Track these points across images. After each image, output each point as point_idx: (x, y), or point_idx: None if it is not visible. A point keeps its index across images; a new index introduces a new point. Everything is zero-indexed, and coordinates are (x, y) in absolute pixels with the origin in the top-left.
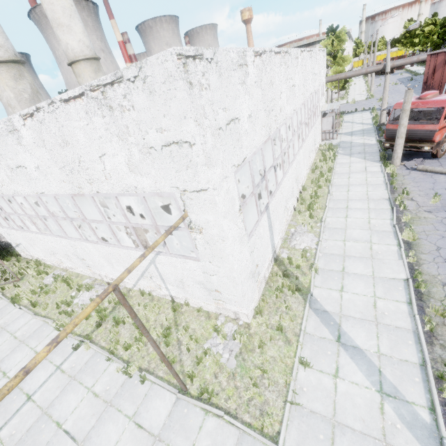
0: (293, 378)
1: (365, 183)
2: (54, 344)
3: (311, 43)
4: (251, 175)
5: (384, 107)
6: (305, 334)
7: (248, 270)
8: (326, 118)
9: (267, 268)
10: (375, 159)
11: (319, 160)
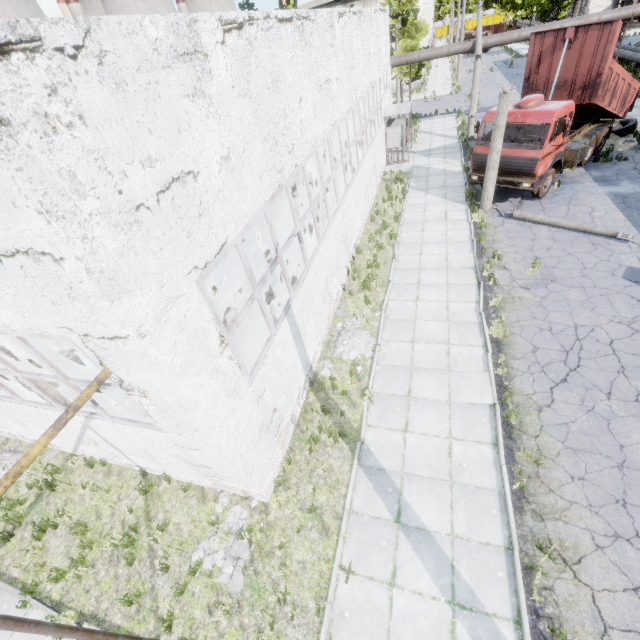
0: (330, 601)
1: (444, 240)
2: None
3: None
4: (245, 269)
5: (473, 112)
6: (351, 515)
7: (255, 428)
8: (392, 129)
9: (298, 402)
10: (459, 198)
11: (382, 199)
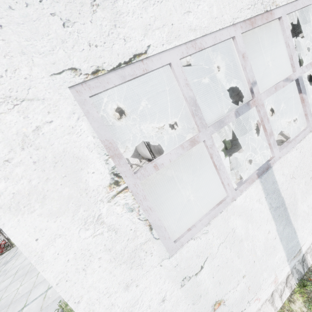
0: None
1: None
2: None
3: None
4: (185, 100)
5: None
6: None
7: None
8: None
9: (270, 300)
10: None
11: None
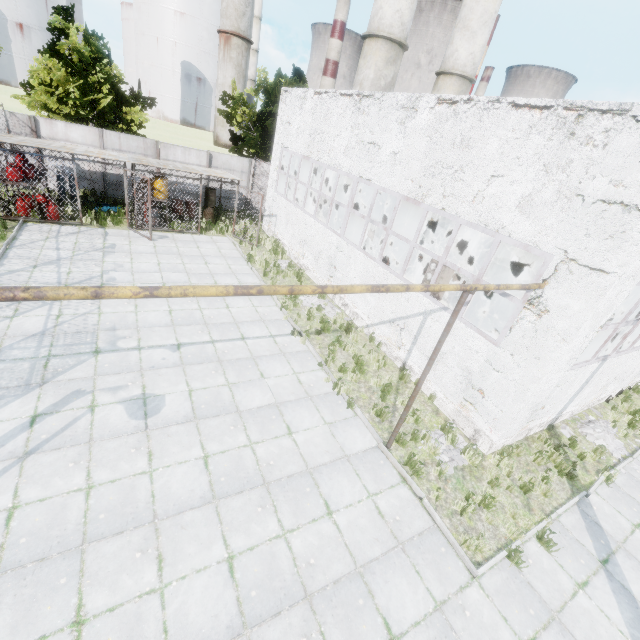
0: (523, 539)
1: None
2: (425, 288)
3: None
4: (635, 304)
5: None
6: (556, 521)
7: (539, 399)
8: None
9: (539, 425)
10: None
11: None
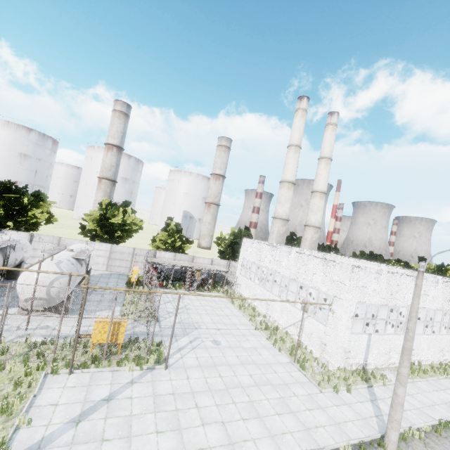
0: (340, 388)
1: None
2: (293, 302)
3: None
4: (365, 311)
5: None
6: (356, 389)
7: (344, 345)
8: None
9: (356, 364)
10: None
11: None
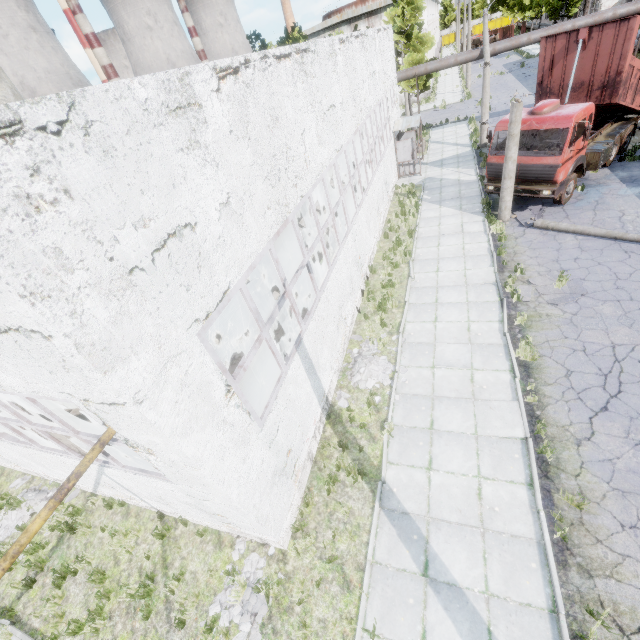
0: None
1: (462, 255)
2: None
3: (375, 11)
4: (250, 310)
5: (485, 119)
6: (374, 566)
7: (268, 474)
8: (402, 142)
9: (314, 437)
10: (475, 209)
11: (395, 215)
